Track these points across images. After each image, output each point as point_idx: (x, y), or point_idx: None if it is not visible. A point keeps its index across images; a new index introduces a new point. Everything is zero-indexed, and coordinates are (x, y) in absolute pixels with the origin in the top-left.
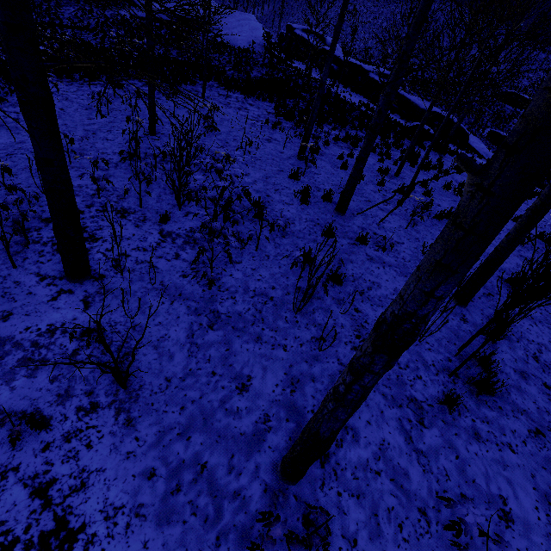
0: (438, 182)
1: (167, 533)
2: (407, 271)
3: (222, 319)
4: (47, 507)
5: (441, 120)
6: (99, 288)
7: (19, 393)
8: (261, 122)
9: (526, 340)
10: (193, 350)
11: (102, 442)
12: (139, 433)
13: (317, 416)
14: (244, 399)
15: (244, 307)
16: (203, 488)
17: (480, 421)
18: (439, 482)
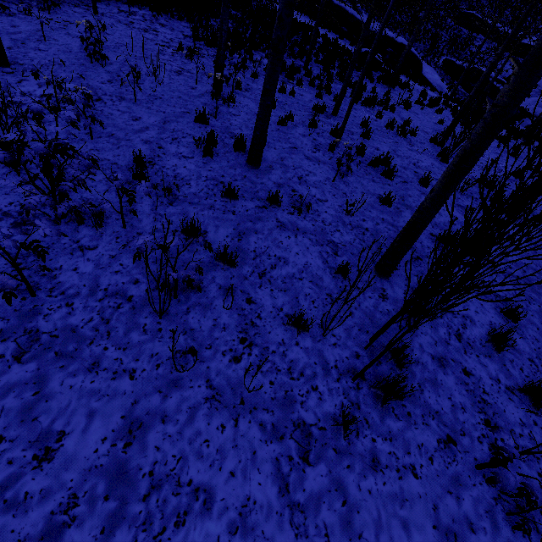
0: (382, 121)
1: None
2: (325, 238)
3: (41, 343)
4: None
5: (393, 46)
6: None
7: None
8: (173, 48)
9: (451, 314)
10: None
11: None
12: None
13: None
14: (42, 476)
15: (83, 318)
16: None
17: (382, 439)
18: None
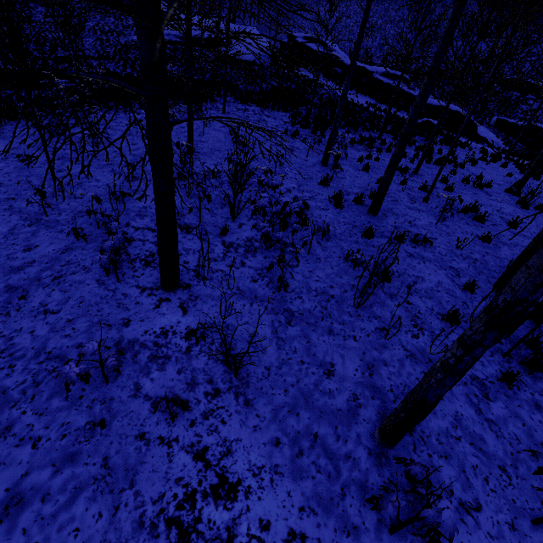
0: (456, 177)
1: (302, 485)
2: (446, 265)
3: (296, 317)
4: (208, 467)
5: (448, 113)
6: (189, 296)
7: (158, 383)
8: (280, 132)
9: None
10: (280, 344)
11: (232, 418)
12: (257, 411)
13: (422, 386)
14: (333, 382)
15: (311, 305)
16: (320, 452)
17: (538, 394)
18: (512, 445)
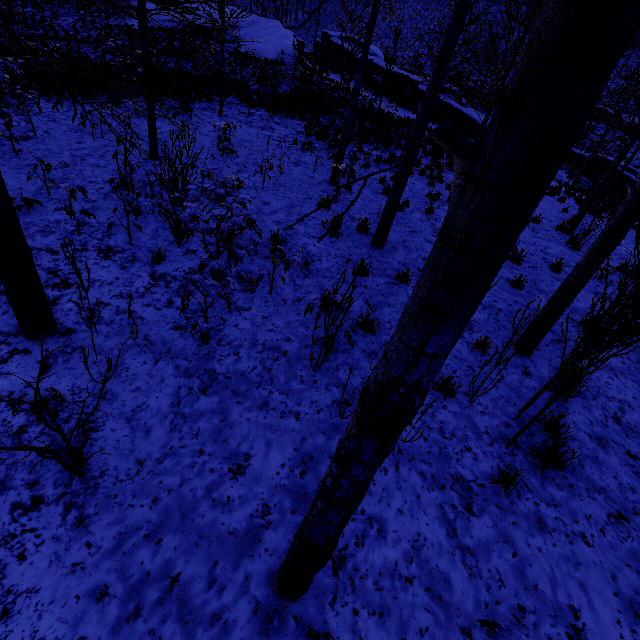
0: None
1: None
2: None
3: (219, 381)
4: None
5: None
6: (64, 346)
7: None
8: (288, 143)
9: (604, 397)
10: (177, 423)
11: (41, 550)
12: (92, 536)
13: (308, 516)
14: (239, 486)
15: (248, 365)
16: (171, 611)
17: (546, 504)
18: (490, 590)
